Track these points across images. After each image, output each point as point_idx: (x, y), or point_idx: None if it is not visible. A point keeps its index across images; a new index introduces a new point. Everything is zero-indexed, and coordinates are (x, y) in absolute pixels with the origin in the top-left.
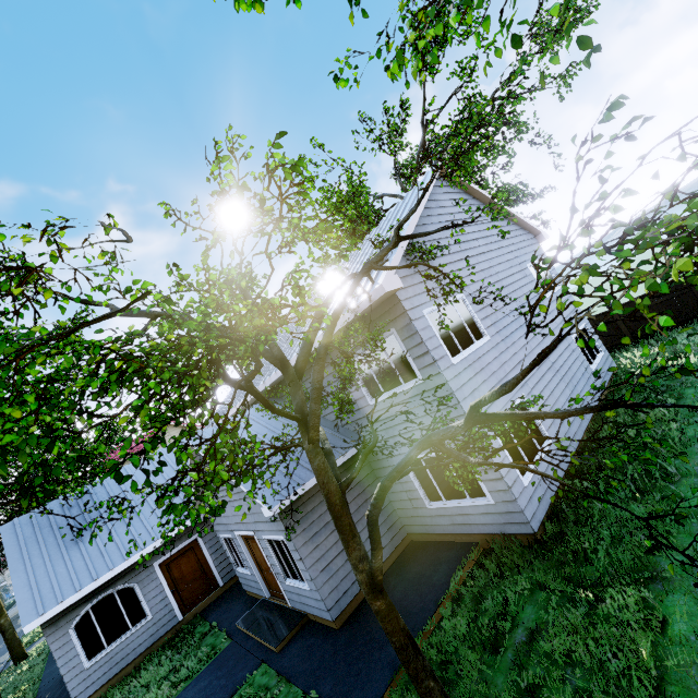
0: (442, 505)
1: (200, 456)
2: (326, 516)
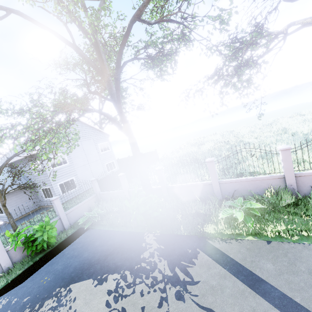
0: (47, 199)
1: None
2: (14, 199)
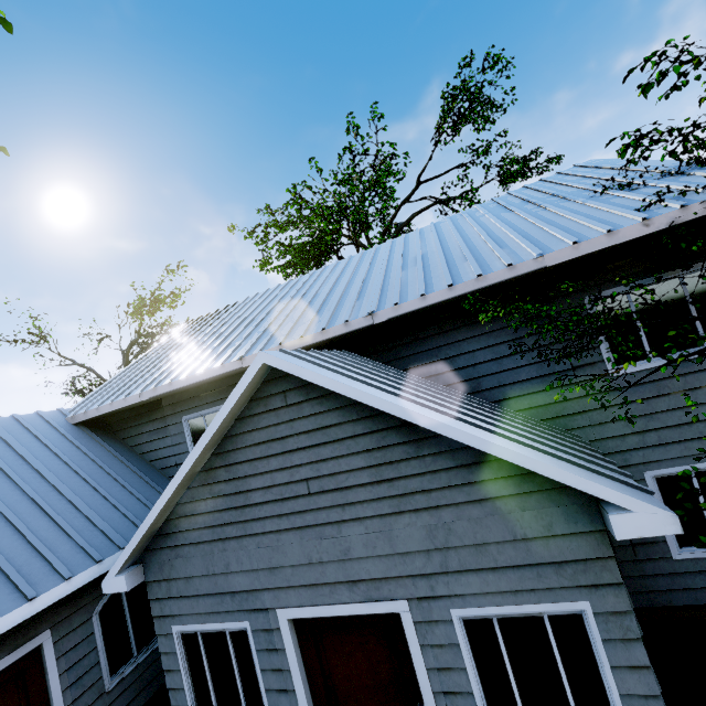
0: None
1: (246, 408)
2: None
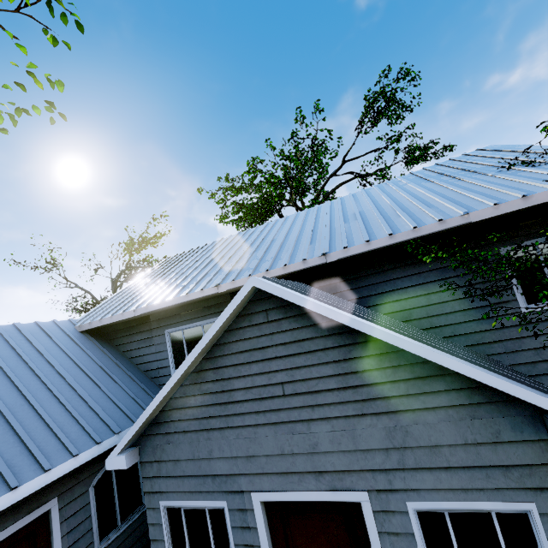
0: None
1: (234, 322)
2: None
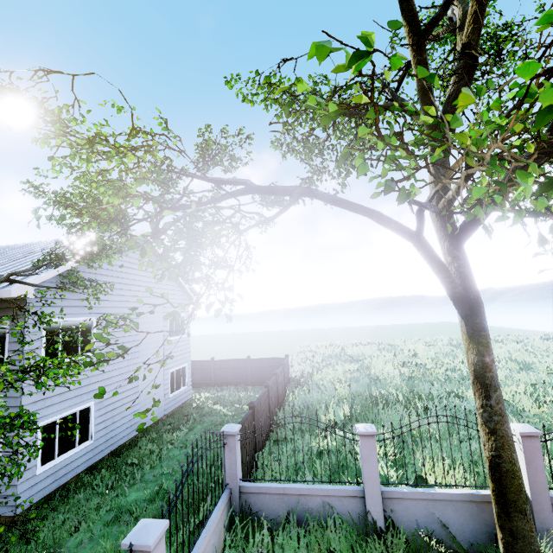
0: None
1: None
2: None
